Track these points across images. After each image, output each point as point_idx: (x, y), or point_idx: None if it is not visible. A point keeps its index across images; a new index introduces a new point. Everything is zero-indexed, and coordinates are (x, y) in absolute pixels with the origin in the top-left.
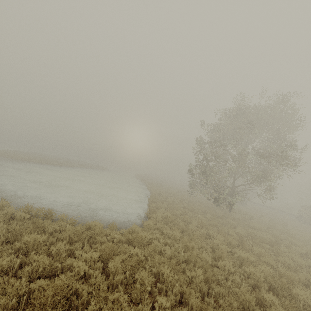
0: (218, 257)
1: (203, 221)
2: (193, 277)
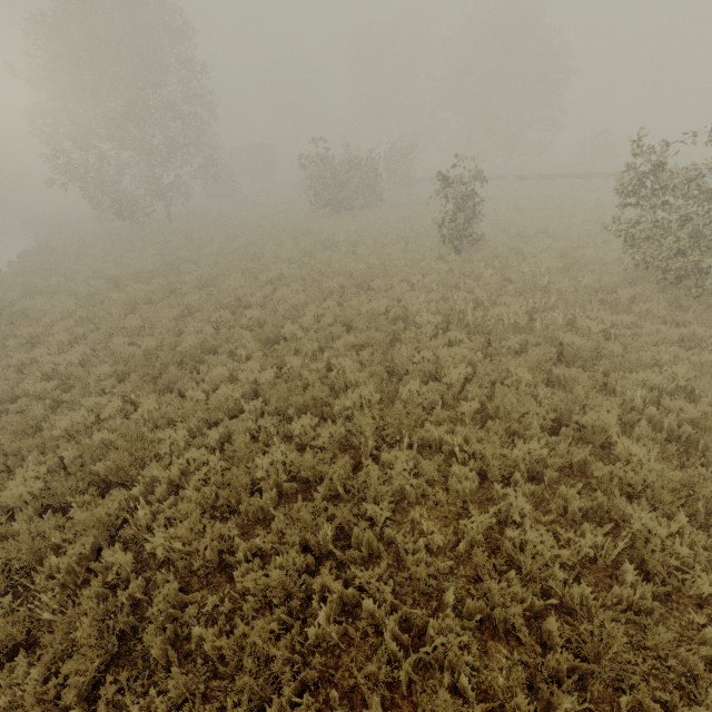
0: (64, 278)
1: (82, 254)
2: (11, 299)
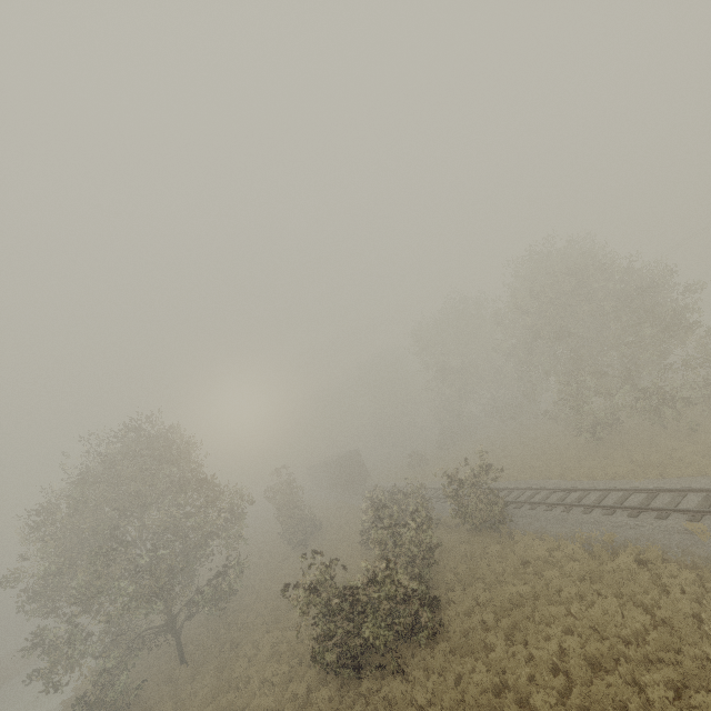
0: None
1: None
2: None
